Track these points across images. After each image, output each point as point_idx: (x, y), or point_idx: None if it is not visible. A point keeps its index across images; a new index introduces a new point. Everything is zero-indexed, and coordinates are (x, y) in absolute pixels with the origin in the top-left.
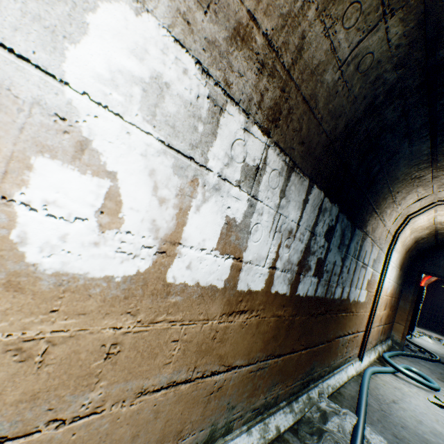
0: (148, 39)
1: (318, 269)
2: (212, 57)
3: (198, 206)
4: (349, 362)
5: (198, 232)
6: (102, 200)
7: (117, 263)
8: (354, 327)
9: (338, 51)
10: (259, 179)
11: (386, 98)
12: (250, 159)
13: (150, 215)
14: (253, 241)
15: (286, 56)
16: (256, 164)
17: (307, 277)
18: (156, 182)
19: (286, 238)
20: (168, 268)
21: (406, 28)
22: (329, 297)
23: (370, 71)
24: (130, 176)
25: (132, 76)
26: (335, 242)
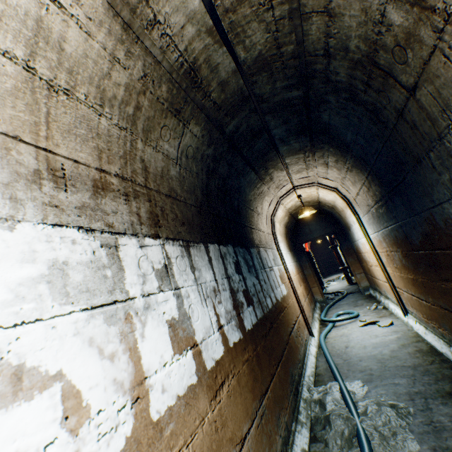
0: (31, 241)
1: (247, 299)
2: (88, 216)
3: (141, 334)
4: (308, 344)
5: (154, 354)
6: (61, 406)
7: (105, 450)
8: (294, 316)
9: (170, 155)
10: (172, 272)
11: (215, 163)
12: (157, 264)
13: (109, 378)
14: (195, 321)
15: (139, 178)
16: (163, 263)
17: (245, 311)
18: (98, 345)
19: (215, 297)
20: (148, 408)
21: (202, 126)
22: (267, 312)
23: (196, 155)
24: (75, 361)
25: (32, 279)
26: (245, 270)
